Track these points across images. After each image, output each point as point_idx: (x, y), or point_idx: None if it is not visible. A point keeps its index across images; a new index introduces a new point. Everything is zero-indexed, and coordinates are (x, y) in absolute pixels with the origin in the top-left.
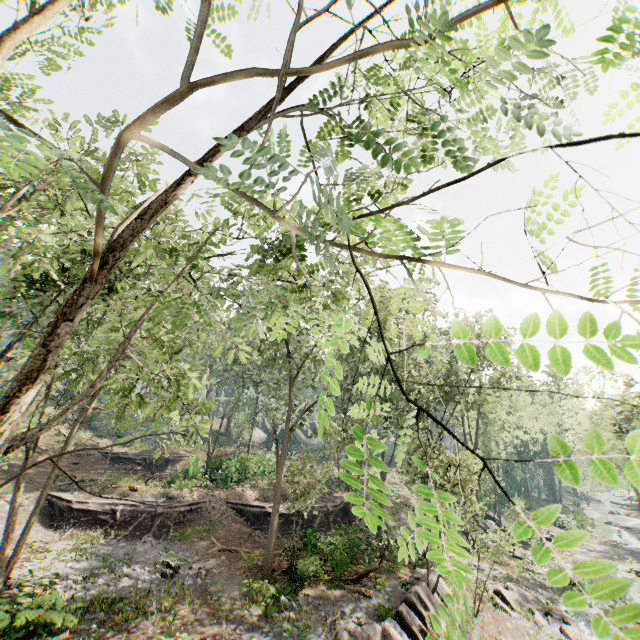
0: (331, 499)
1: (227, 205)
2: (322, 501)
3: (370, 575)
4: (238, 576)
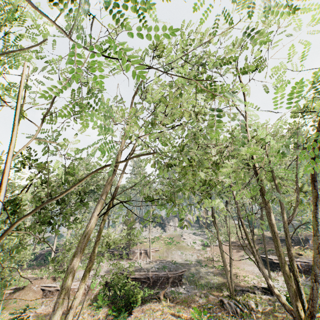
0: None
1: (293, 117)
2: None
3: None
4: None
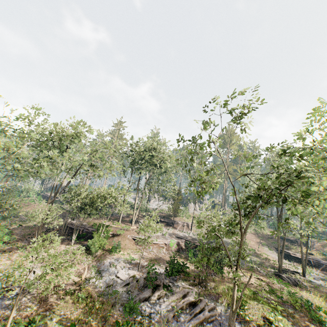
0: None
1: None
2: None
3: None
4: None
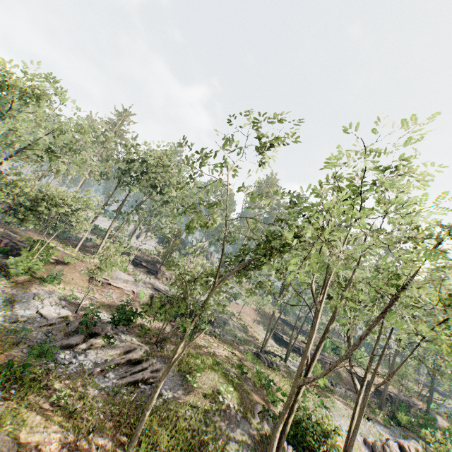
0: (411, 399)
1: None
2: (404, 397)
3: (441, 446)
4: None
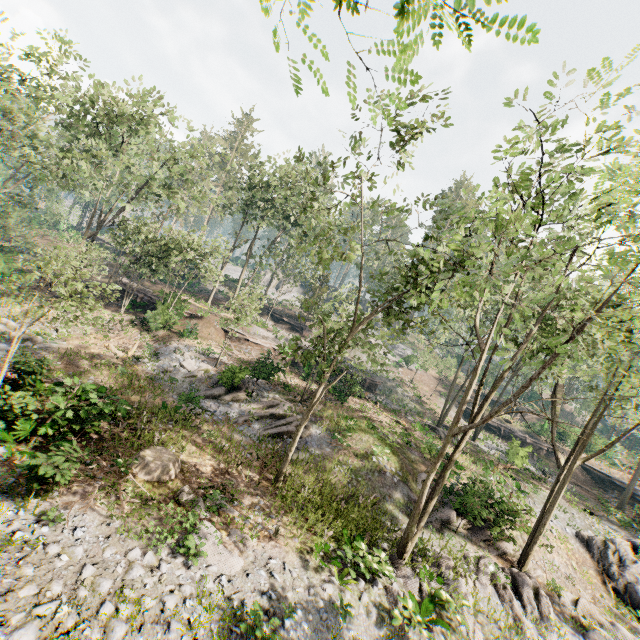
0: None
1: None
2: None
3: None
4: (593, 501)
